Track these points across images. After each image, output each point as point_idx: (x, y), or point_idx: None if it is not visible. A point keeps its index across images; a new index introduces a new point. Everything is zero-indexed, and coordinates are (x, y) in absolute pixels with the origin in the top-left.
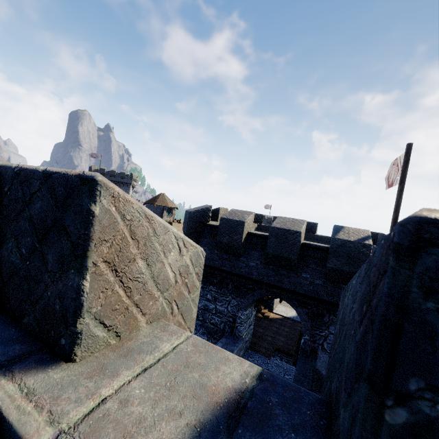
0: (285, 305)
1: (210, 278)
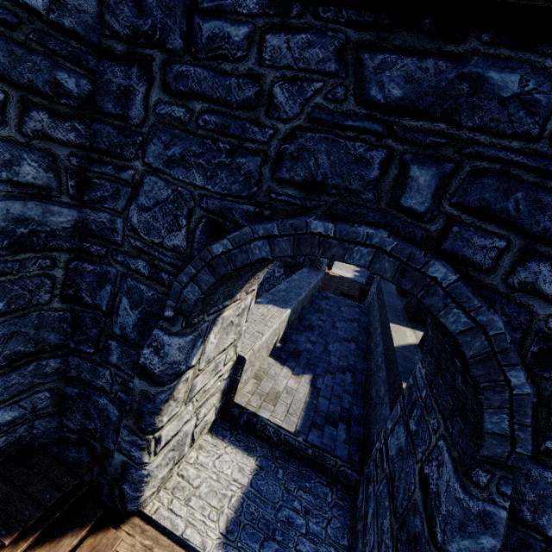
0: (341, 269)
1: None
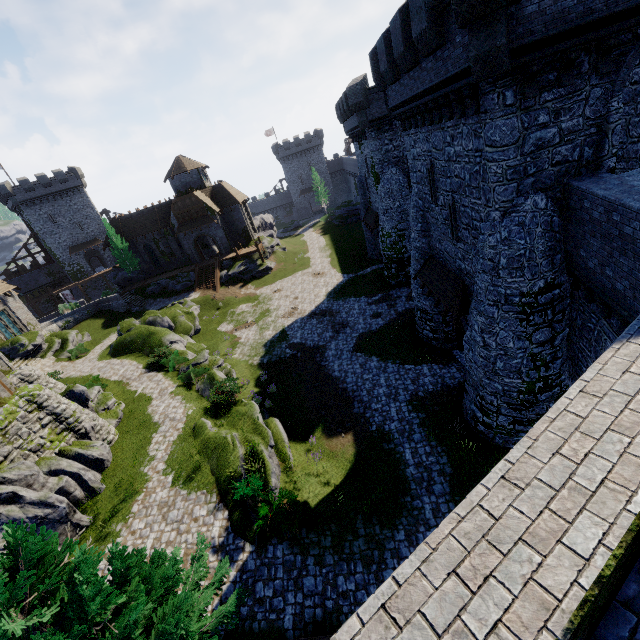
0: None
1: (382, 129)
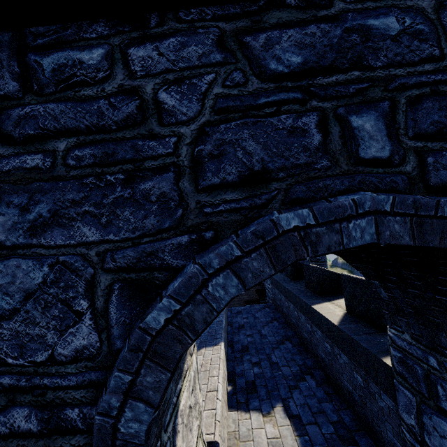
0: None
1: None
